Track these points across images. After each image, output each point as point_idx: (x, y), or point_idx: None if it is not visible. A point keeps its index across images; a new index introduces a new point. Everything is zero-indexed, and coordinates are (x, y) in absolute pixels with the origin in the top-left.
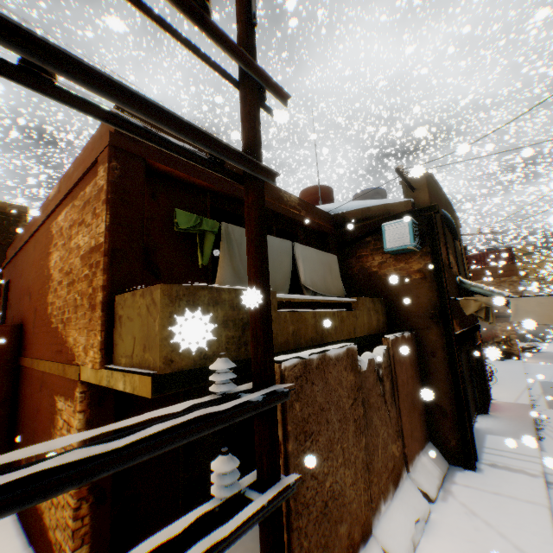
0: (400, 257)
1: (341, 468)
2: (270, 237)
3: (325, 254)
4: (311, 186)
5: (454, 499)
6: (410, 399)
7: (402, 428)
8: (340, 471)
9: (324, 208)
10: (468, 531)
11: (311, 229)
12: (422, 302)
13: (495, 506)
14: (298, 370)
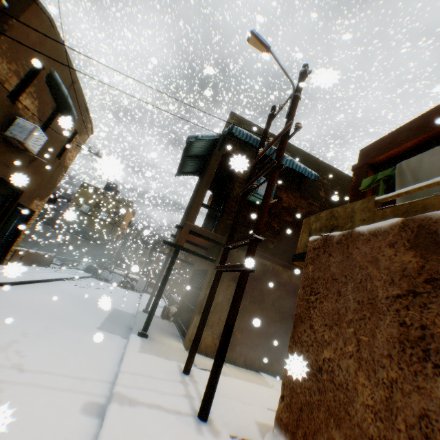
0: None
1: (351, 361)
2: None
3: None
4: None
5: None
6: None
7: None
8: (347, 361)
9: None
10: None
11: None
12: None
13: None
14: (317, 243)
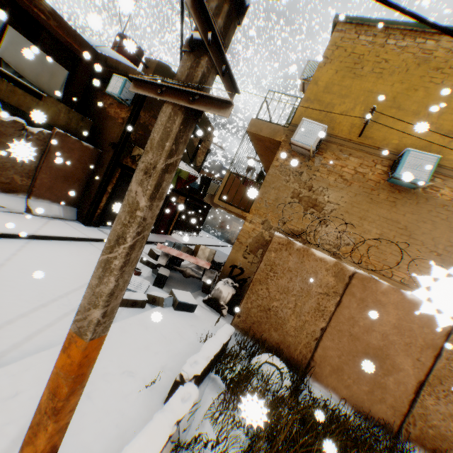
0: (120, 106)
1: None
2: None
3: (52, 61)
4: (124, 34)
5: (48, 220)
6: (64, 174)
7: (38, 177)
8: None
9: (96, 44)
10: (28, 221)
11: (63, 44)
12: (114, 137)
13: (64, 228)
14: None
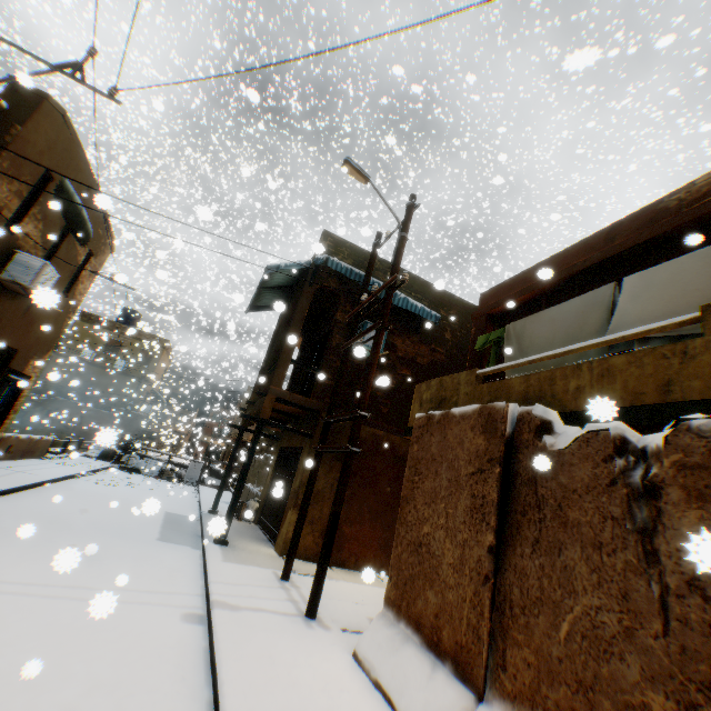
0: None
1: (442, 532)
2: (566, 302)
3: None
4: None
5: None
6: None
7: None
8: (439, 532)
9: None
10: None
11: None
12: None
13: None
14: (422, 421)
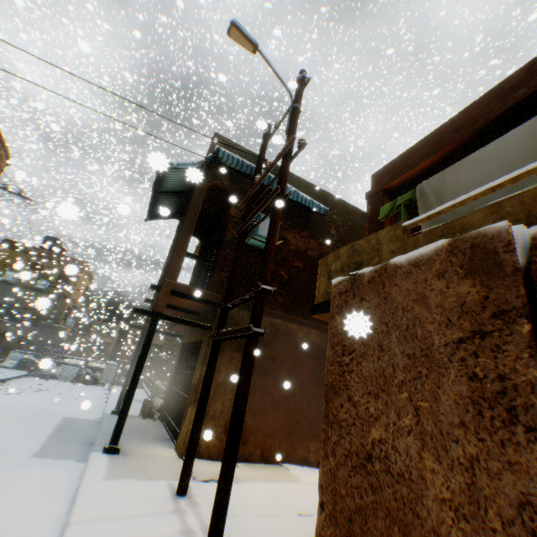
0: None
1: (411, 439)
2: (500, 138)
3: None
4: None
5: None
6: None
7: None
8: (405, 439)
9: None
10: None
11: None
12: None
13: None
14: (343, 286)
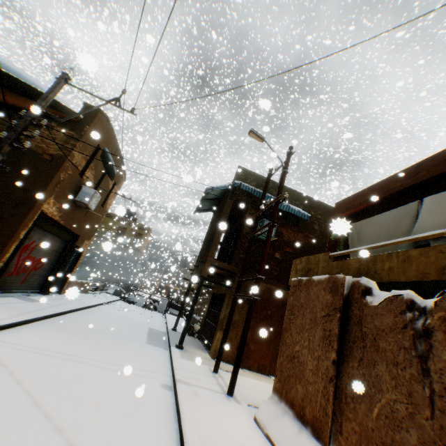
0: None
1: (306, 350)
2: (387, 212)
3: None
4: None
5: None
6: None
7: None
8: (305, 350)
9: None
10: None
11: None
12: None
13: None
14: (295, 283)
